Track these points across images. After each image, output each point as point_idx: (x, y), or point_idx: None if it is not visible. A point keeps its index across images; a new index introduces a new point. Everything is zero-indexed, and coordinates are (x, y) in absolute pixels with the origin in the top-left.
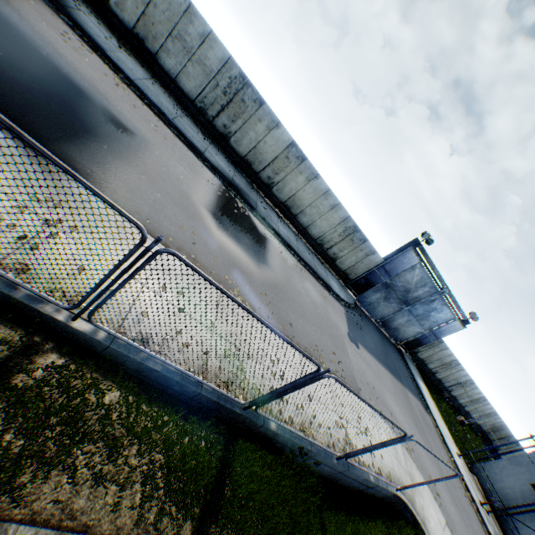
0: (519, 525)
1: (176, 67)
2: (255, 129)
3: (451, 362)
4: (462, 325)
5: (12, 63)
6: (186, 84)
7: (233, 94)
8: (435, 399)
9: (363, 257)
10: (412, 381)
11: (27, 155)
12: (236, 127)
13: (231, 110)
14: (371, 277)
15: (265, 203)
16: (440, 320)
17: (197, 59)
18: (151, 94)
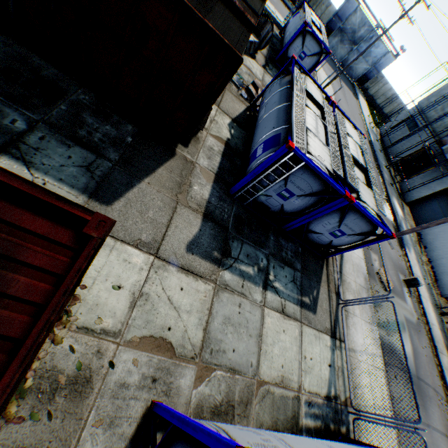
0: (391, 137)
1: None
2: None
3: (392, 96)
4: (394, 57)
5: None
6: None
7: None
8: (371, 110)
9: (324, 11)
10: (353, 91)
11: None
12: None
13: None
14: (330, 26)
15: None
16: (379, 56)
17: None
18: None
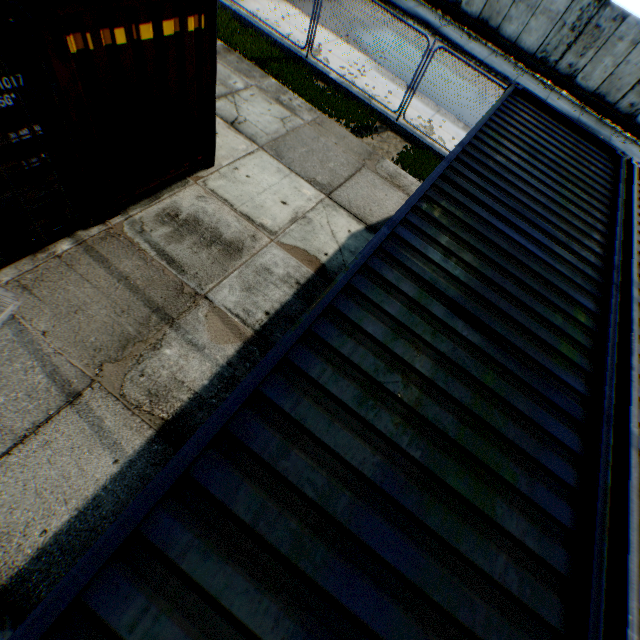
0: None
1: (517, 30)
2: (611, 54)
3: None
4: None
5: (431, 80)
6: (526, 42)
7: (583, 25)
8: None
9: None
10: None
11: (454, 122)
12: (585, 61)
13: (578, 45)
14: None
15: (622, 138)
16: None
17: (541, 11)
18: (495, 66)
